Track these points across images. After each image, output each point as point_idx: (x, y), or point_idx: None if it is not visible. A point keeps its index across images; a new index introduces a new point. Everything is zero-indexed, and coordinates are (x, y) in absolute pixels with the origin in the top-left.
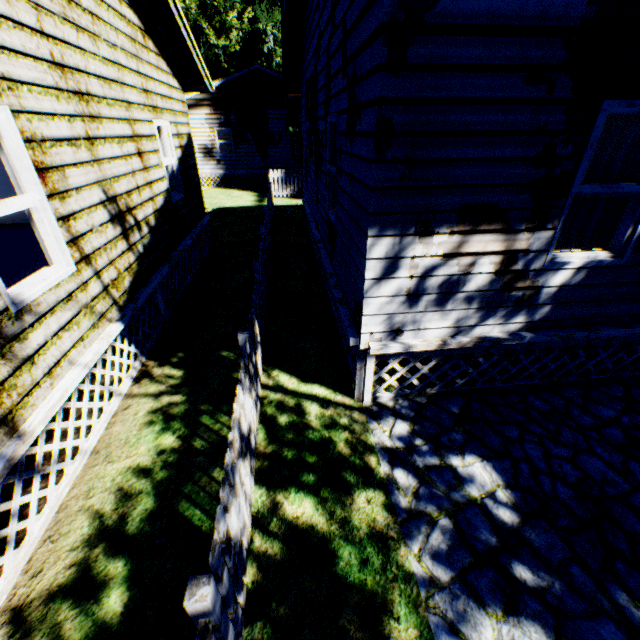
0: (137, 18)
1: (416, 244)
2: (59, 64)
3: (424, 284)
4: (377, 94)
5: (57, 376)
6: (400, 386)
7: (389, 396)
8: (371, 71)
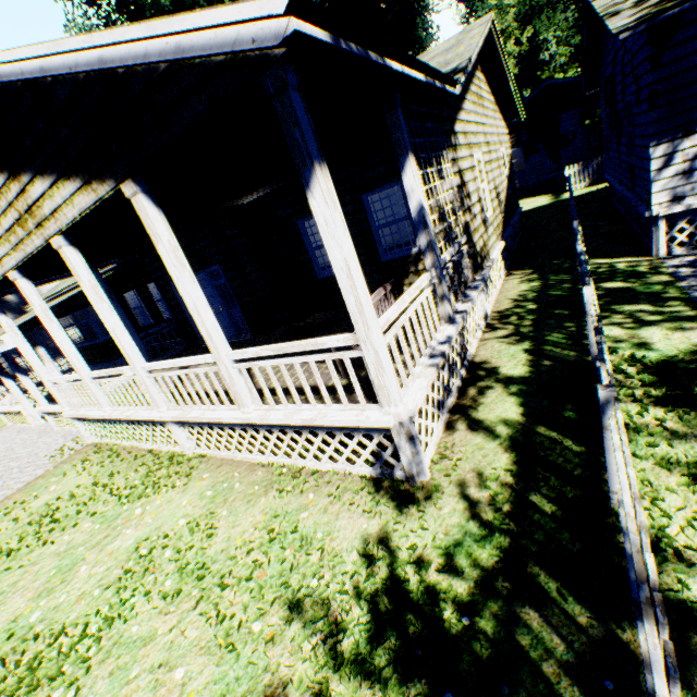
0: (492, 99)
1: (683, 142)
2: (484, 134)
3: (694, 164)
4: (646, 83)
5: (492, 250)
6: (690, 241)
7: (681, 250)
8: (643, 74)
